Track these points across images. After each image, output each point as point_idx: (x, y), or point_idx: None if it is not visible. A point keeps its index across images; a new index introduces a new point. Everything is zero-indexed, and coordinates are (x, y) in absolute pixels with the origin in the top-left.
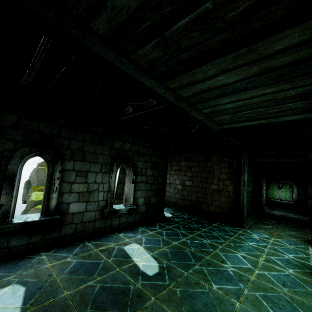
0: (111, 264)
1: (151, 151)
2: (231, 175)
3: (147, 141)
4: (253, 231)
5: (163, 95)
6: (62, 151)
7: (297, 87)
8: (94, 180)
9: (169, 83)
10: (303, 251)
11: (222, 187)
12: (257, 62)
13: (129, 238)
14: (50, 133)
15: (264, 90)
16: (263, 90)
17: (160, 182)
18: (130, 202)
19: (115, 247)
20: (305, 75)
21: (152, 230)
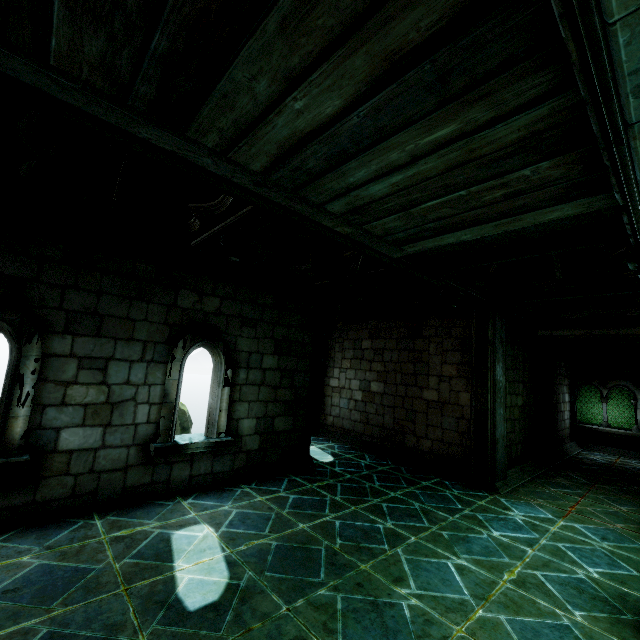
0: (115, 575)
1: (274, 315)
2: (467, 367)
3: (265, 294)
4: (516, 501)
5: (219, 172)
6: (43, 314)
7: (510, 112)
8: (126, 378)
9: (194, 133)
10: (635, 560)
11: (448, 396)
12: (350, 37)
13: (200, 510)
14: (14, 276)
15: (433, 134)
16: (429, 132)
17: (299, 383)
18: (220, 427)
19: (154, 531)
20: (508, 70)
21: (266, 492)
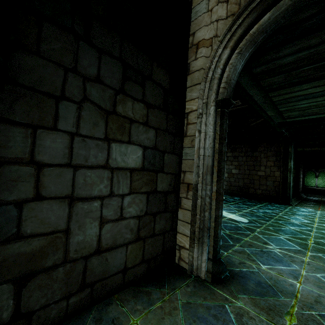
0: None
1: None
2: (278, 162)
3: None
4: (300, 207)
5: (256, 100)
6: None
7: None
8: None
9: (271, 93)
10: None
11: (269, 173)
12: None
13: None
14: None
15: None
16: None
17: None
18: None
19: None
20: None
21: None
